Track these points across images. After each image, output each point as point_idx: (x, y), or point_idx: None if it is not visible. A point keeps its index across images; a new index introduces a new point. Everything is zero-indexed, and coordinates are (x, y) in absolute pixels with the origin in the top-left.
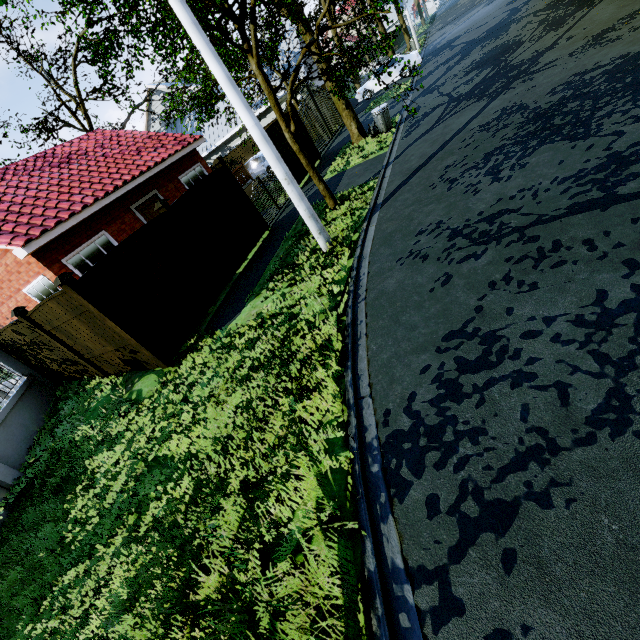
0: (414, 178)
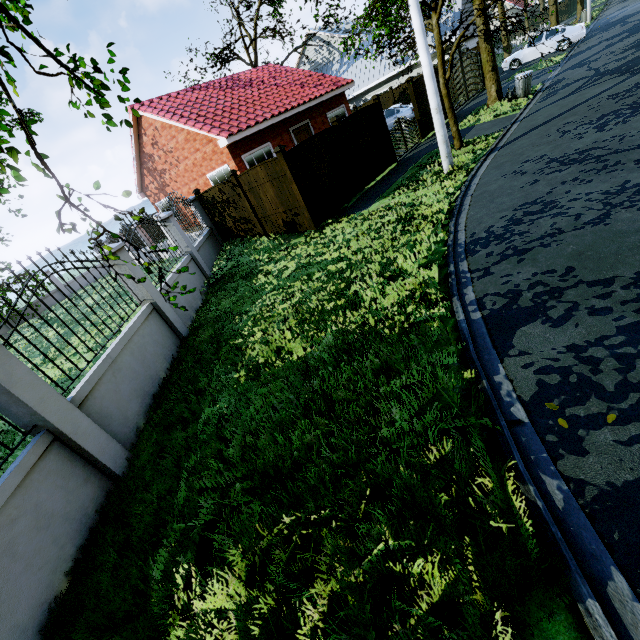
0: (535, 131)
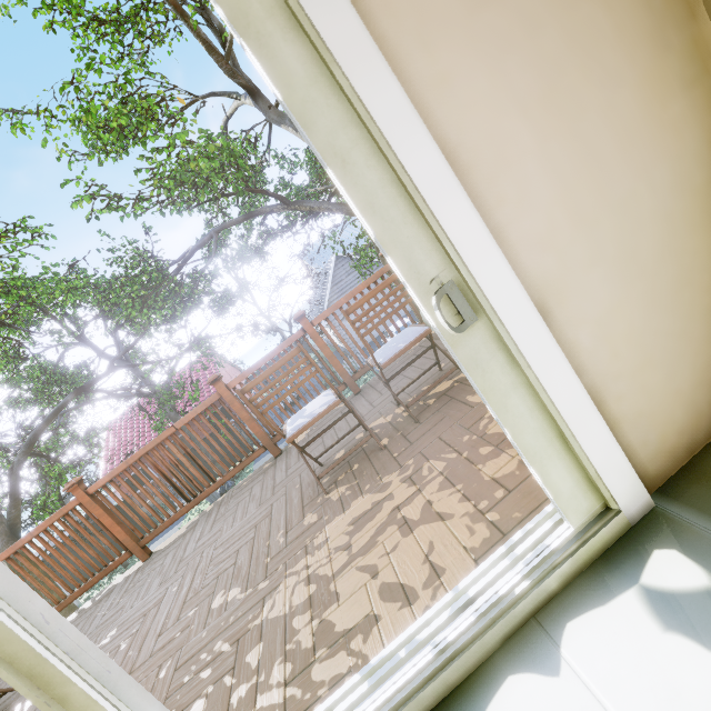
0: None
